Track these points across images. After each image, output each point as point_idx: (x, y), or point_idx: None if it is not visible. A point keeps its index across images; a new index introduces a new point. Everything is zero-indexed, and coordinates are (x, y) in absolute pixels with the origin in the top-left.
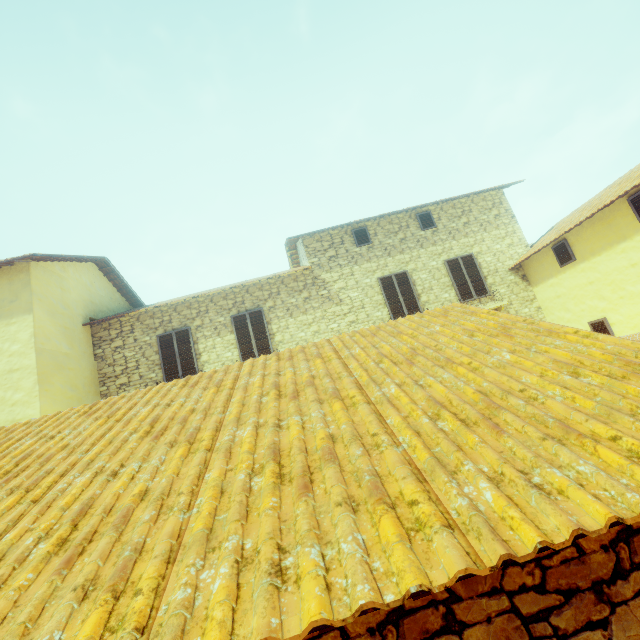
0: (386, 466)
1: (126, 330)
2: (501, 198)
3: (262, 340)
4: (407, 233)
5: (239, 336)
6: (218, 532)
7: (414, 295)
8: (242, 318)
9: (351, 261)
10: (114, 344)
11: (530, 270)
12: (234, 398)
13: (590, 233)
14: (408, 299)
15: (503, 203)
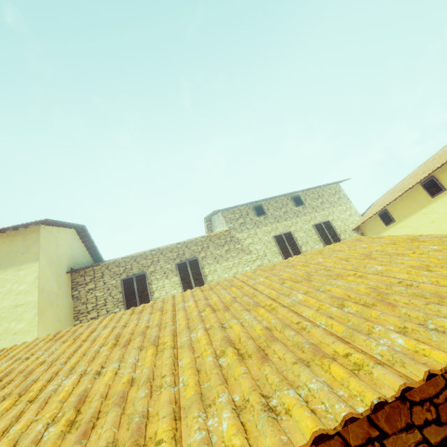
0: (430, 290)
1: (98, 276)
2: (339, 188)
3: (198, 280)
4: (287, 208)
5: (182, 278)
6: (359, 328)
7: (297, 247)
8: (184, 265)
9: (254, 226)
10: (88, 287)
11: (366, 230)
12: (259, 288)
13: (401, 205)
14: (294, 249)
15: (341, 191)
